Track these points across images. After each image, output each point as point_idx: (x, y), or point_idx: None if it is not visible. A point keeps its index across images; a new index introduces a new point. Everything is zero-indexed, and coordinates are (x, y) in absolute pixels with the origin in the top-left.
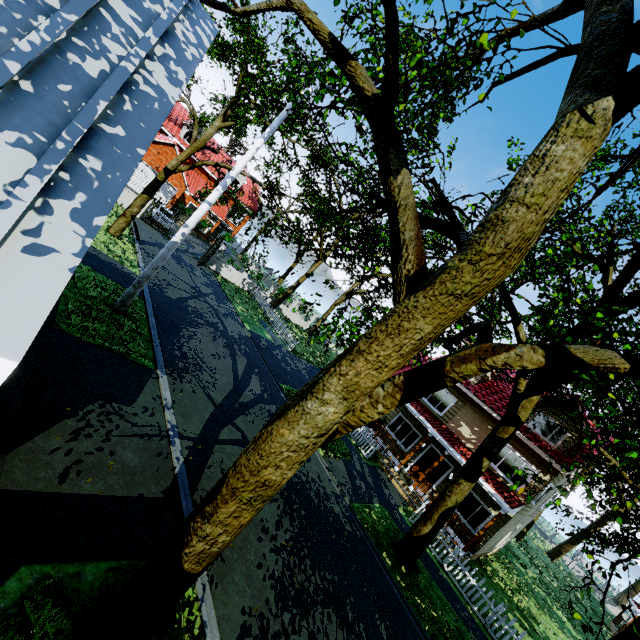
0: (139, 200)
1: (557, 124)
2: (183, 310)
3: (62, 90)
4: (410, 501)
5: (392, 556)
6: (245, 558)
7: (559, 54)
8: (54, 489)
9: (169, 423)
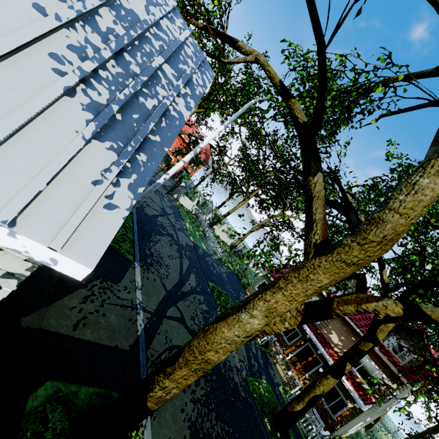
0: None
1: (425, 165)
2: (154, 223)
3: (134, 117)
4: (288, 383)
5: (271, 422)
6: (174, 403)
7: (430, 104)
8: (70, 333)
9: (138, 299)
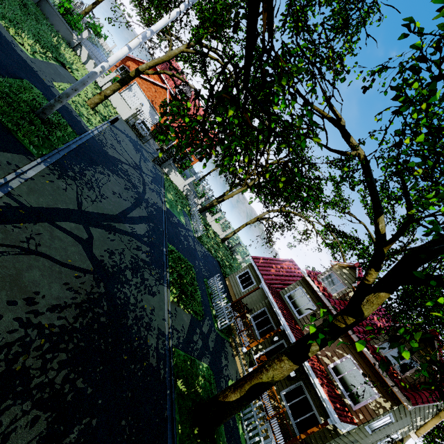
0: (113, 86)
1: None
2: (112, 162)
3: None
4: None
5: (190, 412)
6: None
7: None
8: None
9: (4, 180)
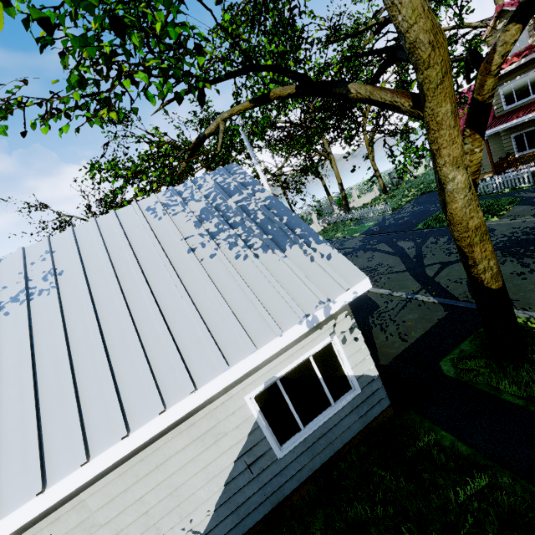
0: None
1: None
2: None
3: (270, 228)
4: None
5: None
6: (528, 290)
7: None
8: (408, 344)
9: (402, 295)
